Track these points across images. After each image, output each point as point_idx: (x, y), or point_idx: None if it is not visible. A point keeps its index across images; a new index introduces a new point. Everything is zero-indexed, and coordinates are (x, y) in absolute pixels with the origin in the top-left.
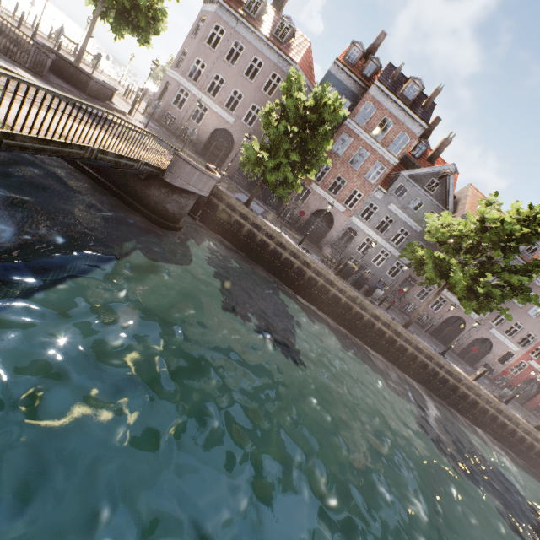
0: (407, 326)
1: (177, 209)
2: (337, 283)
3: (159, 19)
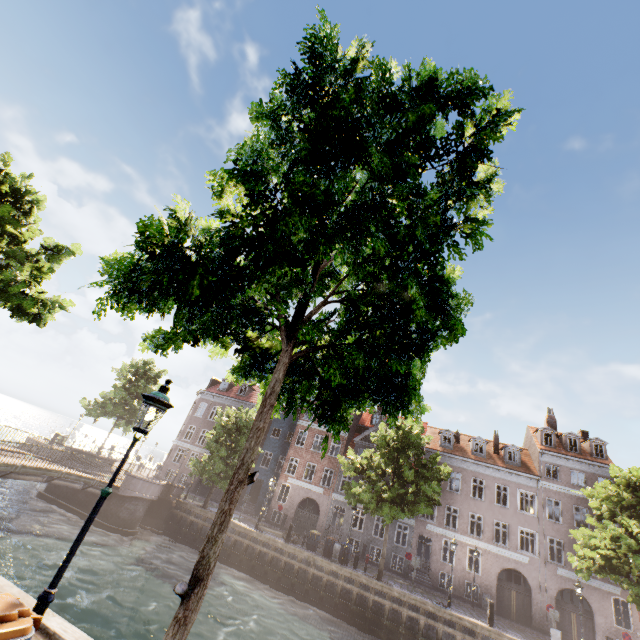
0: (379, 576)
1: (128, 515)
2: (286, 549)
3: None
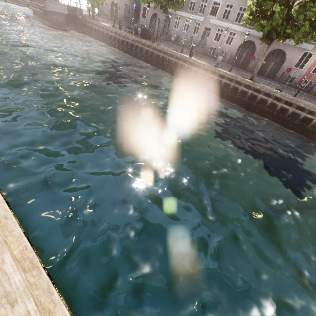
0: (153, 41)
1: (56, 21)
2: (118, 32)
3: None
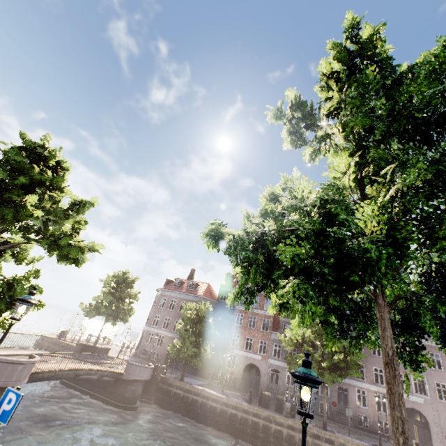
0: (324, 426)
1: (131, 394)
2: (251, 409)
3: (131, 310)
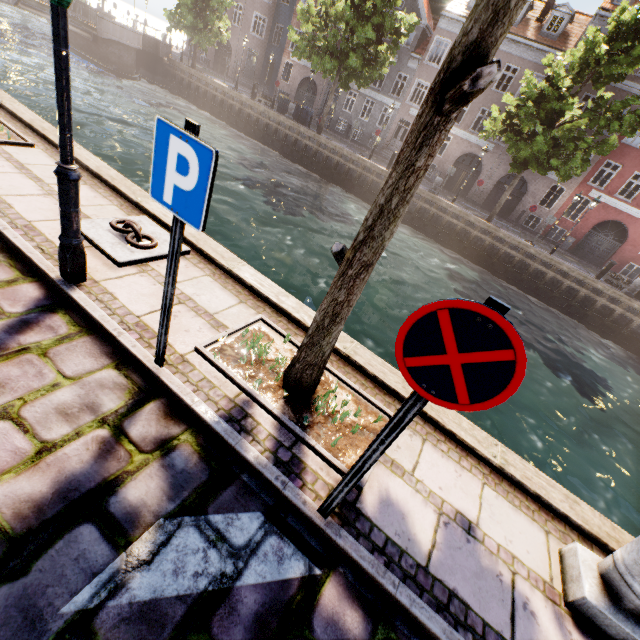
0: (318, 131)
1: (117, 60)
2: (249, 103)
3: None
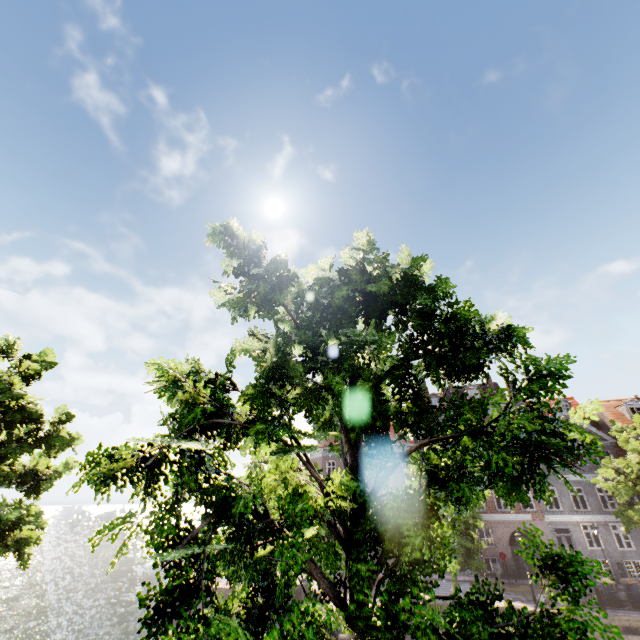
0: None
1: None
2: (616, 622)
3: None
